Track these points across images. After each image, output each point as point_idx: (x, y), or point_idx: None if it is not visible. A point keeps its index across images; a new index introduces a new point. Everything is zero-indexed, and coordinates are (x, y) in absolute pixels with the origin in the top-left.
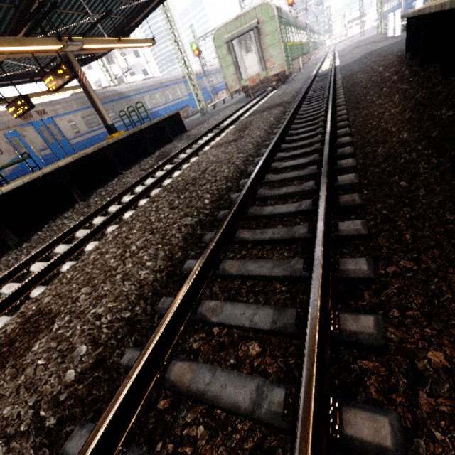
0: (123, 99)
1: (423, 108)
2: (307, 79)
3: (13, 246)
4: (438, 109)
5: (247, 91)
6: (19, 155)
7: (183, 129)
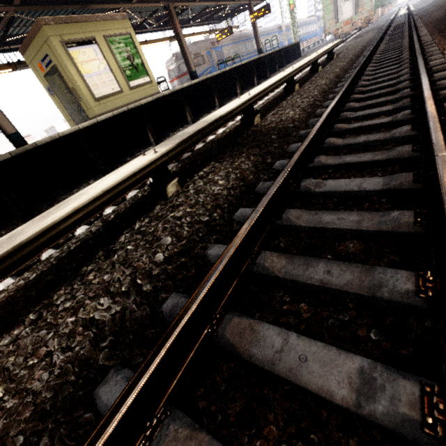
0: (248, 40)
1: None
2: (387, 21)
3: (268, 76)
4: None
5: (338, 33)
6: (210, 66)
7: (299, 54)
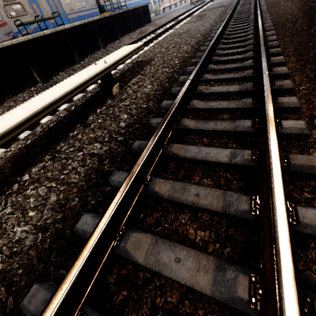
0: None
1: (306, 3)
2: None
3: (77, 61)
4: (313, 2)
5: None
6: (37, 18)
7: (149, 19)
